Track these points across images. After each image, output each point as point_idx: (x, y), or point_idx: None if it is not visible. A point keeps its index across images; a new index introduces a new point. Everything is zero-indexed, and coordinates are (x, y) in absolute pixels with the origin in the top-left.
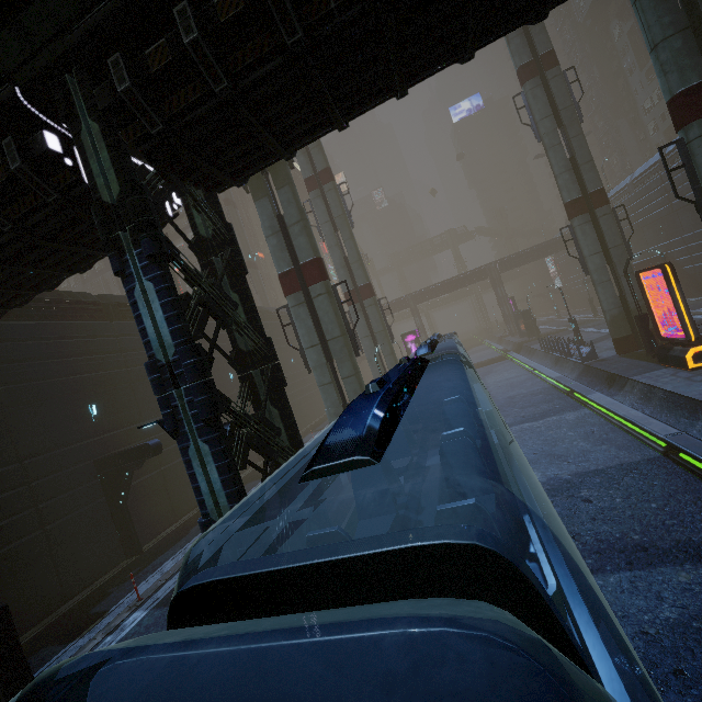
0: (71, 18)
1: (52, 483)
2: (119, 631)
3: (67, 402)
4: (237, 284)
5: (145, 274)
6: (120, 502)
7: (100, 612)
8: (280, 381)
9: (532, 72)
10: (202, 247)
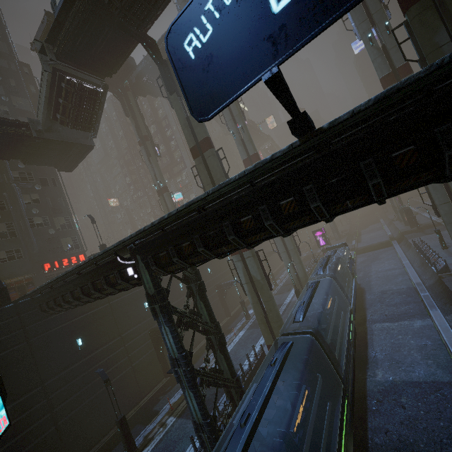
0: (134, 238)
1: (133, 344)
2: (165, 426)
3: (135, 303)
4: (202, 298)
5: (165, 324)
6: (160, 351)
7: (156, 411)
8: (223, 343)
9: (391, 81)
10: (186, 279)
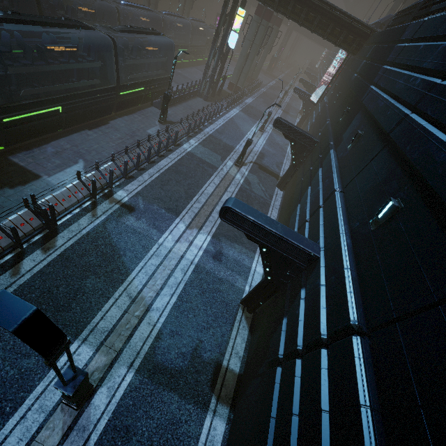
0: None
1: None
2: None
3: None
4: None
5: None
6: None
7: None
8: None
9: None
10: None
